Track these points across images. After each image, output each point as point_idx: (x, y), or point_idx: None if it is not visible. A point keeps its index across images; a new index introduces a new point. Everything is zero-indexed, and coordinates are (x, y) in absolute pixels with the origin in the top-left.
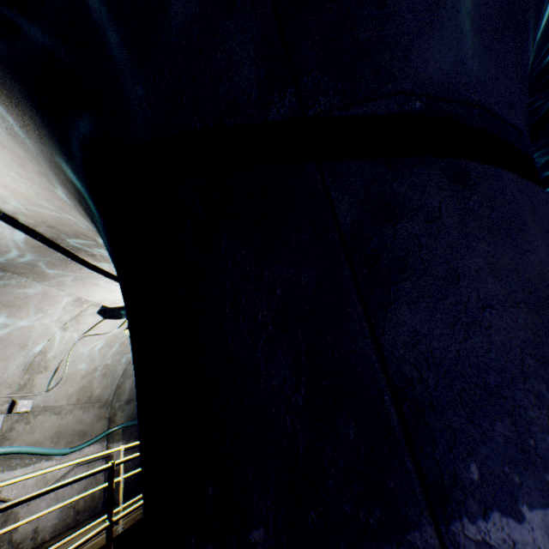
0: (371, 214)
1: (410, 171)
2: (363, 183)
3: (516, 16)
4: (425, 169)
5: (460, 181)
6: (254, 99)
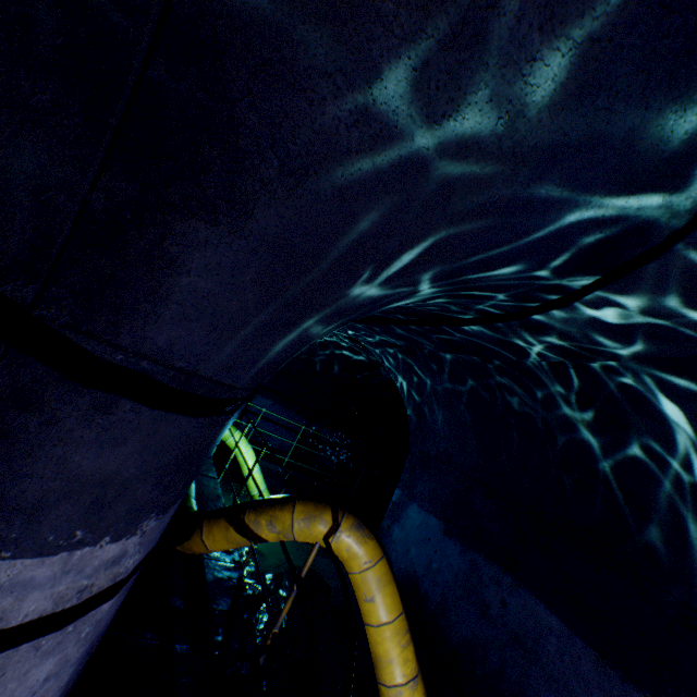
0: (13, 399)
1: (67, 391)
2: (29, 378)
3: (303, 321)
4: (79, 396)
5: (101, 409)
6: (2, 265)
